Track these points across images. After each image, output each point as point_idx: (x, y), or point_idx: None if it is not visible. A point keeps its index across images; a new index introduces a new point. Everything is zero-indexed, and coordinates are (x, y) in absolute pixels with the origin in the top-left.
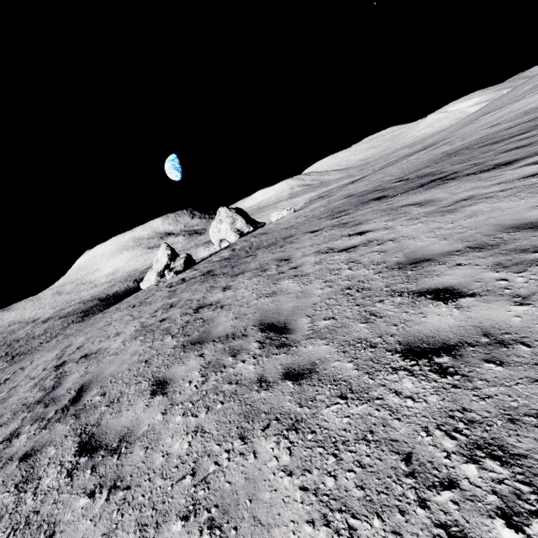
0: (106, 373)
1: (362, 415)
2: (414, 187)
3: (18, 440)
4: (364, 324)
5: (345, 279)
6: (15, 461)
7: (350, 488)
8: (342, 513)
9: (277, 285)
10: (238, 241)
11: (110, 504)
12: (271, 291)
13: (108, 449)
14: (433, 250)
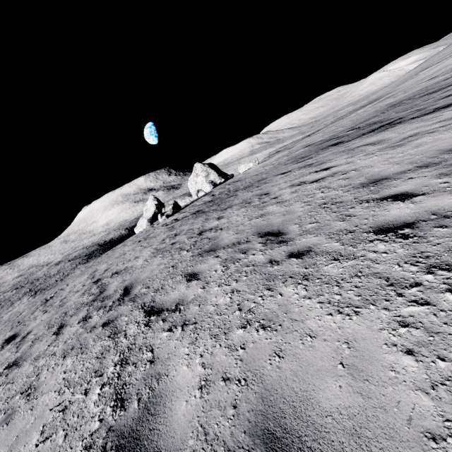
0: (142, 277)
1: (352, 265)
2: (365, 133)
3: (92, 319)
4: (342, 222)
5: (320, 199)
6: (99, 327)
7: (352, 297)
8: (349, 307)
9: (264, 210)
10: (214, 190)
11: (186, 332)
12: (259, 214)
13: (170, 310)
14: (389, 172)
